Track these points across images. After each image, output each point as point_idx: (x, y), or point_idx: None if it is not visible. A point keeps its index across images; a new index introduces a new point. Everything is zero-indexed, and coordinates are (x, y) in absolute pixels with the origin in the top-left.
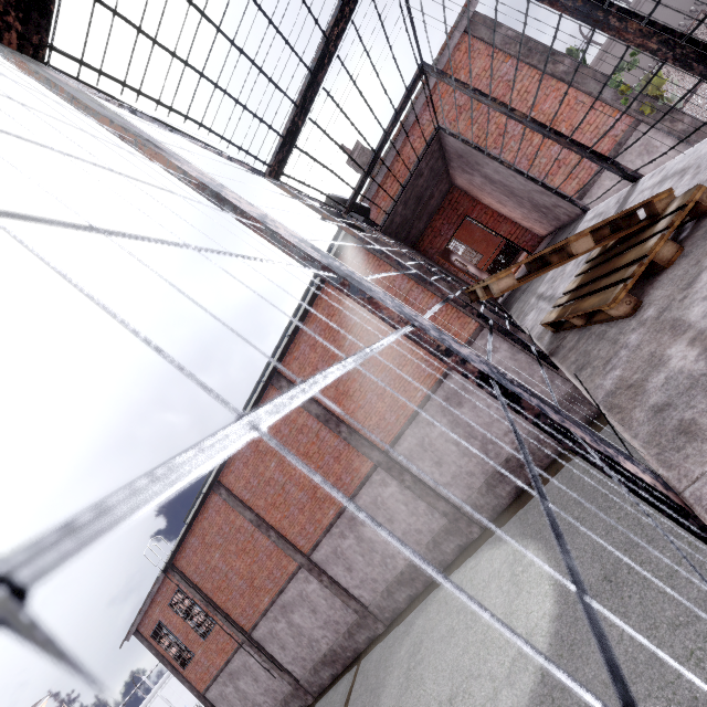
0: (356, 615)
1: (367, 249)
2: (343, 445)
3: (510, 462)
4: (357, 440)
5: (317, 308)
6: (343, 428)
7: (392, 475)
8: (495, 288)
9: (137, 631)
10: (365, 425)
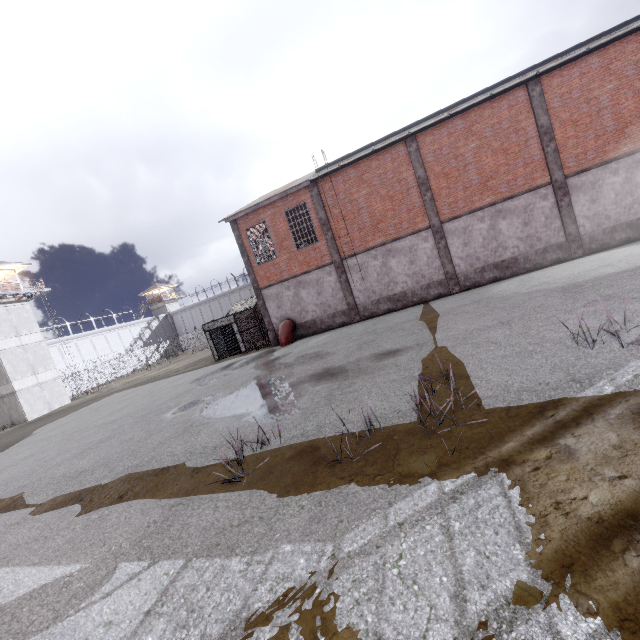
0: (442, 277)
1: None
2: (539, 157)
3: (639, 221)
4: (555, 158)
5: (611, 48)
6: (552, 144)
7: (557, 193)
8: None
9: (235, 221)
10: (567, 151)
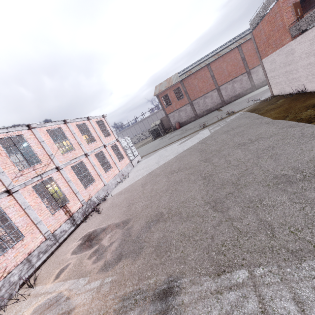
0: (220, 102)
1: None
2: (242, 66)
3: None
4: (246, 65)
5: None
6: (245, 62)
7: (248, 74)
8: None
9: (158, 95)
10: (249, 63)
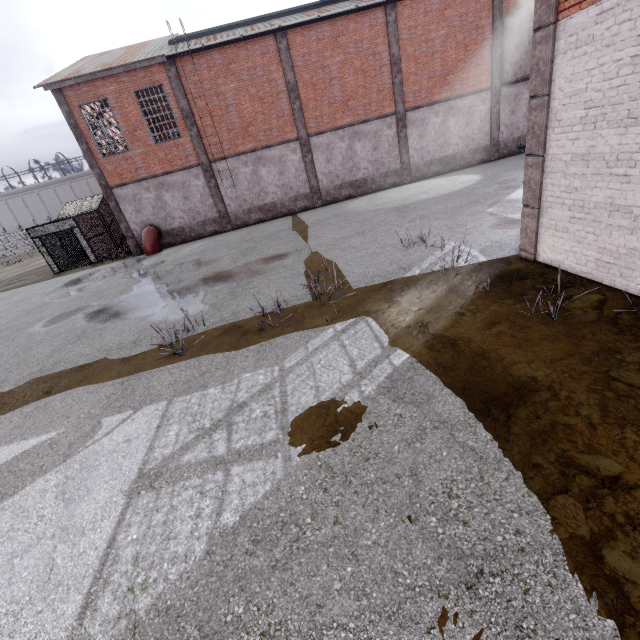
0: (308, 190)
1: None
2: (389, 87)
3: (446, 158)
4: (400, 90)
5: None
6: (399, 76)
7: (399, 125)
8: None
9: (60, 90)
10: (409, 86)
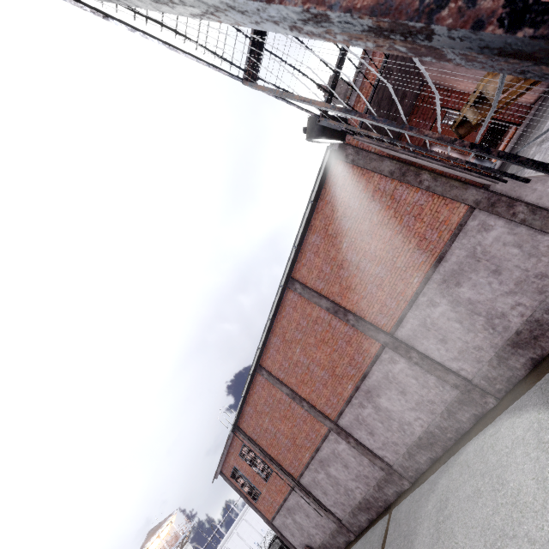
0: (382, 472)
1: (350, 162)
2: (351, 331)
3: (522, 334)
4: (363, 325)
5: (315, 221)
6: (349, 316)
7: (399, 353)
8: (491, 88)
9: (221, 472)
10: (368, 313)
